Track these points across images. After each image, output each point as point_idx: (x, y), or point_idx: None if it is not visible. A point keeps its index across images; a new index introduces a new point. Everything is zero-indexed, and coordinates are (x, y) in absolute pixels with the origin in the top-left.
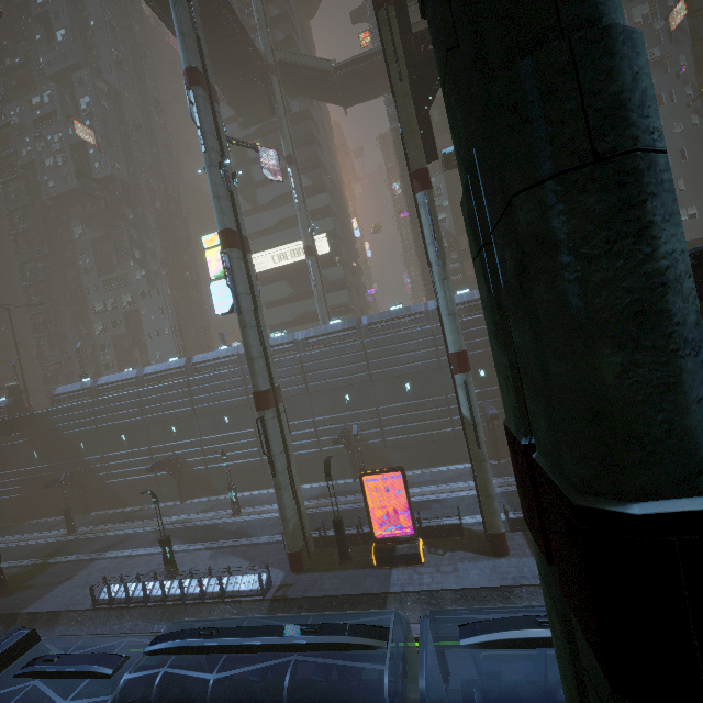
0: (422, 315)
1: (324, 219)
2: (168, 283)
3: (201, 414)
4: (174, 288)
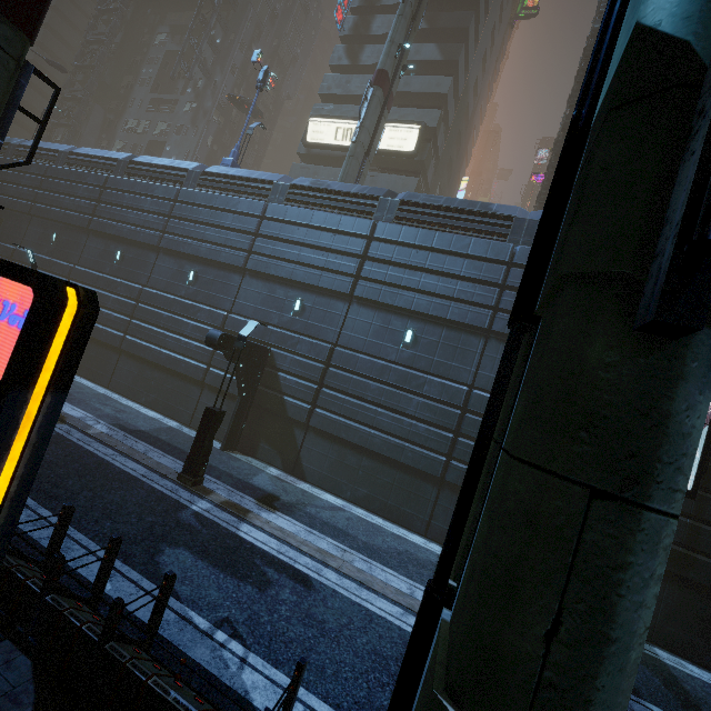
0: (507, 222)
1: (430, 109)
2: (214, 133)
3: (96, 233)
4: (218, 144)
